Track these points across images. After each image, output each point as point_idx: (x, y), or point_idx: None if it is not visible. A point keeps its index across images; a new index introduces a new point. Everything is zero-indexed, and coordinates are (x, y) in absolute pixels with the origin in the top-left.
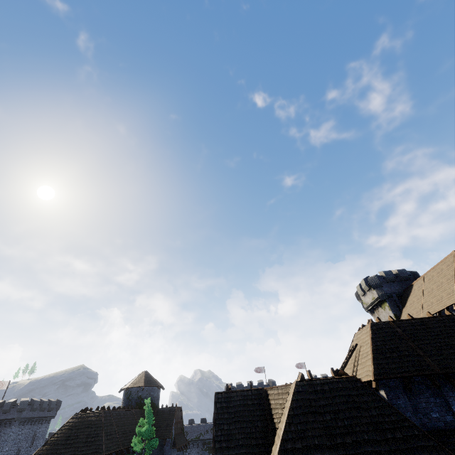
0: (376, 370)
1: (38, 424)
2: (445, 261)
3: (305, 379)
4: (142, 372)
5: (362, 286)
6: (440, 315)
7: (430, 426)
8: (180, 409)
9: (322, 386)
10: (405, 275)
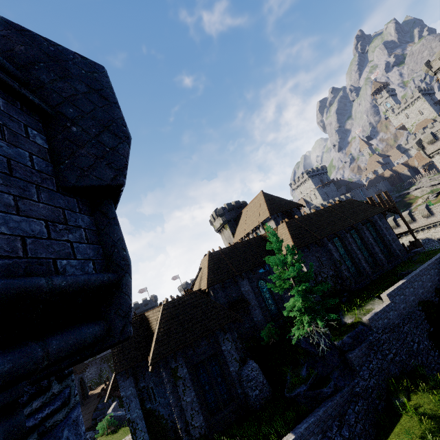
0: (208, 282)
1: None
2: (257, 197)
3: (169, 301)
4: None
5: (213, 216)
6: (252, 232)
7: (231, 301)
8: None
9: (178, 302)
10: (239, 205)
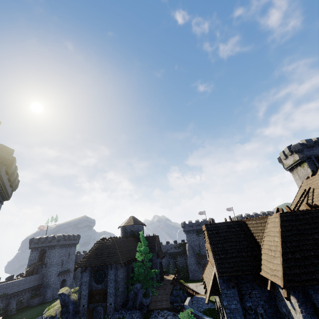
0: None
1: (70, 247)
2: None
3: (285, 212)
4: (130, 216)
5: (285, 152)
6: None
7: None
8: (158, 237)
9: (303, 215)
10: None
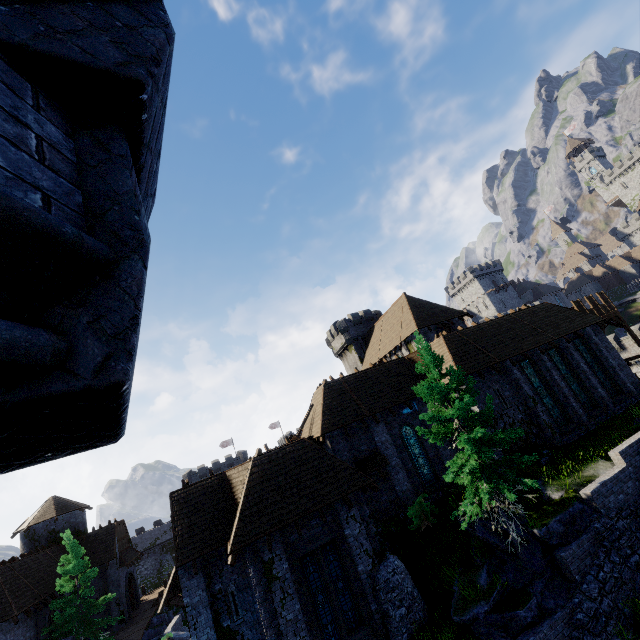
0: (324, 426)
1: None
2: (398, 303)
3: (262, 454)
4: (48, 499)
5: (332, 332)
6: (391, 354)
7: (360, 457)
8: (122, 523)
9: (277, 455)
10: (370, 316)
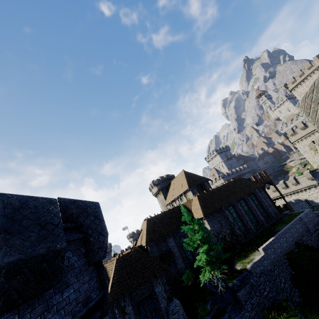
0: (146, 241)
1: None
2: (180, 173)
3: (120, 256)
4: None
5: (151, 185)
6: (178, 198)
7: (162, 253)
8: None
9: (126, 257)
10: (169, 177)
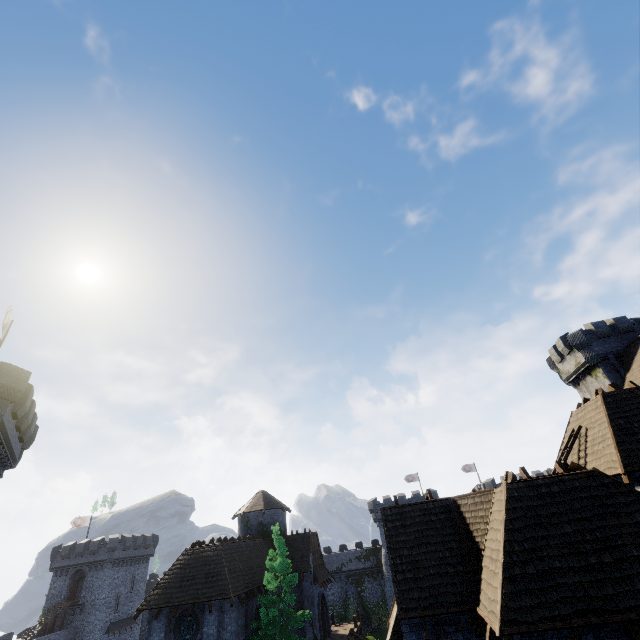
0: (625, 458)
1: (135, 565)
2: None
3: (519, 480)
4: (258, 492)
5: (558, 349)
6: None
7: None
8: (315, 535)
9: (548, 487)
10: (626, 325)
